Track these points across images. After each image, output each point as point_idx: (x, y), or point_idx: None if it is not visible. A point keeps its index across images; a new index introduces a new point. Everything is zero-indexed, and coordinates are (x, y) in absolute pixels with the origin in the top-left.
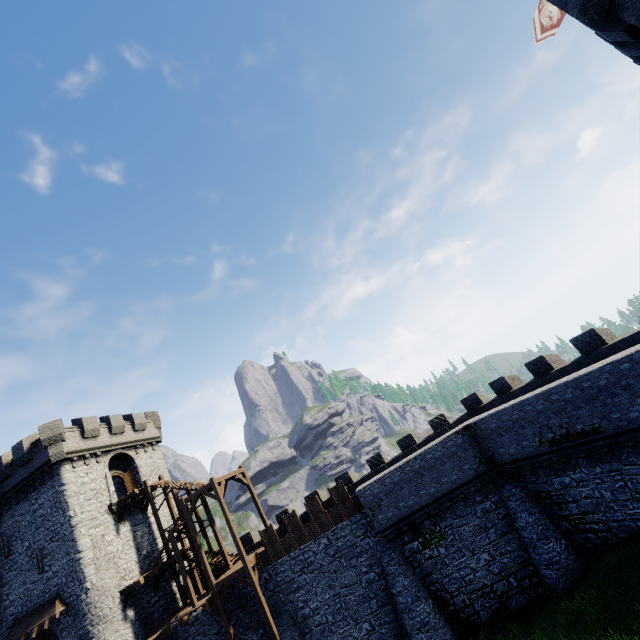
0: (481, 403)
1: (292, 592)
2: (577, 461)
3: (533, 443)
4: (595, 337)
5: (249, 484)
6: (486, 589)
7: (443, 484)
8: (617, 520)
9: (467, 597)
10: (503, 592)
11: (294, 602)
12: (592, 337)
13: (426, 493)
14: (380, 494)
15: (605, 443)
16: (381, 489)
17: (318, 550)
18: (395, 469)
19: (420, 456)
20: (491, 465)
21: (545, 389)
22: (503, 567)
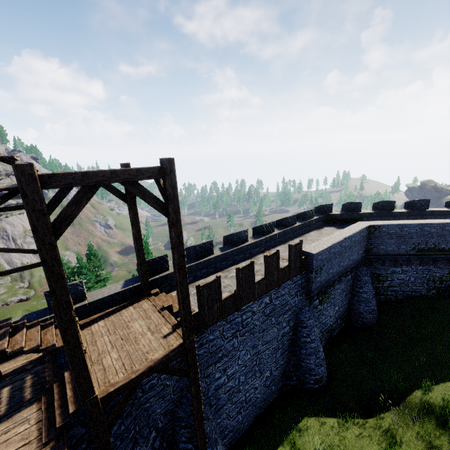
0: (332, 212)
1: (213, 364)
2: (414, 262)
3: (408, 248)
4: (427, 204)
5: (136, 203)
6: (330, 328)
7: (350, 261)
8: (404, 291)
9: (322, 334)
10: (334, 328)
11: (211, 375)
12: (426, 203)
13: (343, 265)
14: (325, 260)
15: (445, 257)
16: (327, 256)
17: (258, 310)
18: (339, 242)
19: (351, 237)
20: (366, 254)
21: (446, 222)
22: (339, 314)
